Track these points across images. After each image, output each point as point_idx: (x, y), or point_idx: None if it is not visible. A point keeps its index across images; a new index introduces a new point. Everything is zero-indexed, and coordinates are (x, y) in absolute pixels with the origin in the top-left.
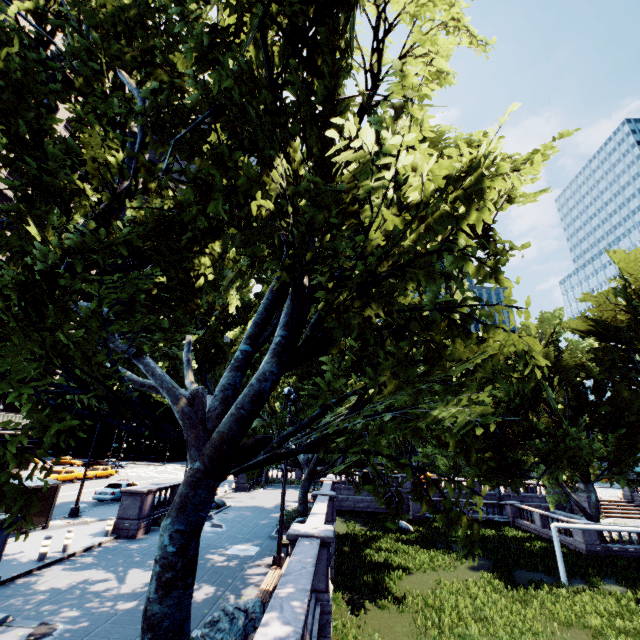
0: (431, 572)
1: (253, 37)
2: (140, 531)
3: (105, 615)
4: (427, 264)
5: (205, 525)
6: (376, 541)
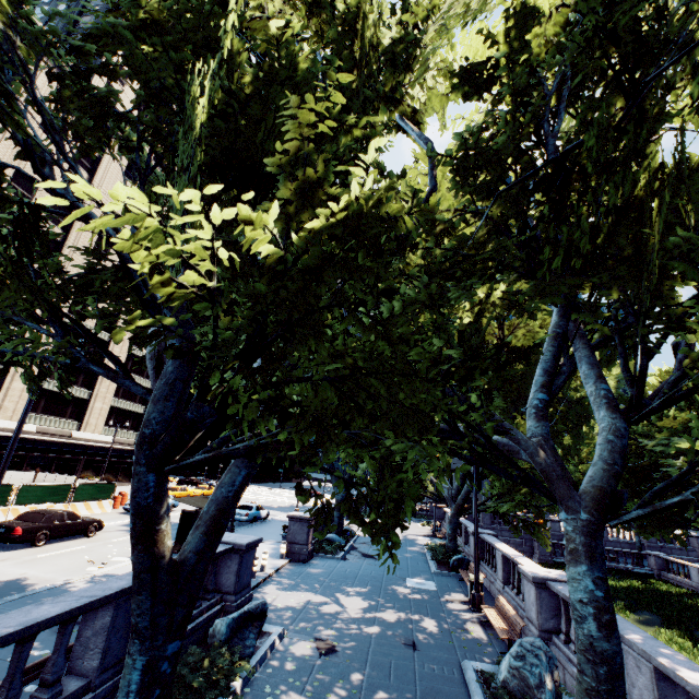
0: None
1: (577, 82)
2: (309, 556)
3: (362, 637)
4: None
5: (356, 554)
6: None
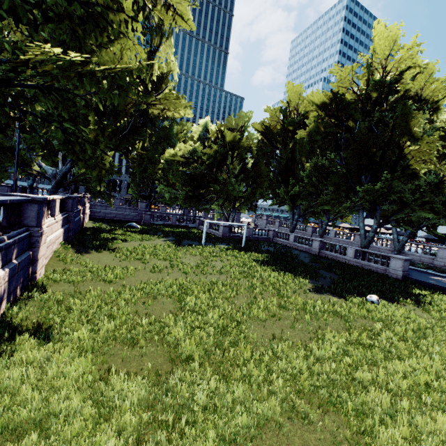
0: (139, 242)
1: None
2: None
3: None
4: None
5: None
6: (113, 231)
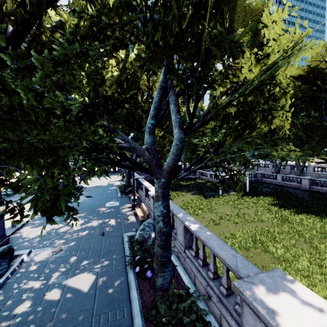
0: (178, 198)
1: None
2: None
3: (78, 238)
4: (260, 90)
5: (83, 197)
6: None
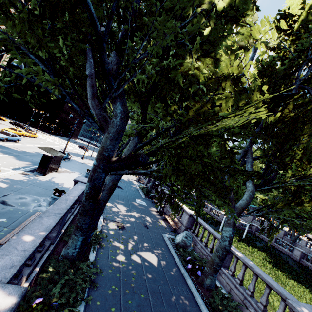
0: None
1: None
2: None
3: (130, 222)
4: None
5: None
6: None
